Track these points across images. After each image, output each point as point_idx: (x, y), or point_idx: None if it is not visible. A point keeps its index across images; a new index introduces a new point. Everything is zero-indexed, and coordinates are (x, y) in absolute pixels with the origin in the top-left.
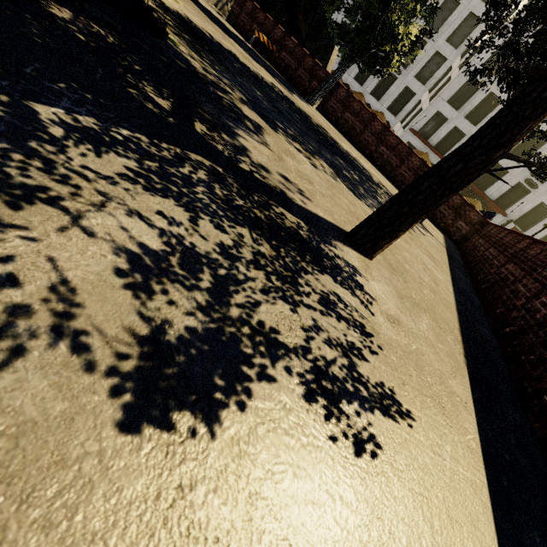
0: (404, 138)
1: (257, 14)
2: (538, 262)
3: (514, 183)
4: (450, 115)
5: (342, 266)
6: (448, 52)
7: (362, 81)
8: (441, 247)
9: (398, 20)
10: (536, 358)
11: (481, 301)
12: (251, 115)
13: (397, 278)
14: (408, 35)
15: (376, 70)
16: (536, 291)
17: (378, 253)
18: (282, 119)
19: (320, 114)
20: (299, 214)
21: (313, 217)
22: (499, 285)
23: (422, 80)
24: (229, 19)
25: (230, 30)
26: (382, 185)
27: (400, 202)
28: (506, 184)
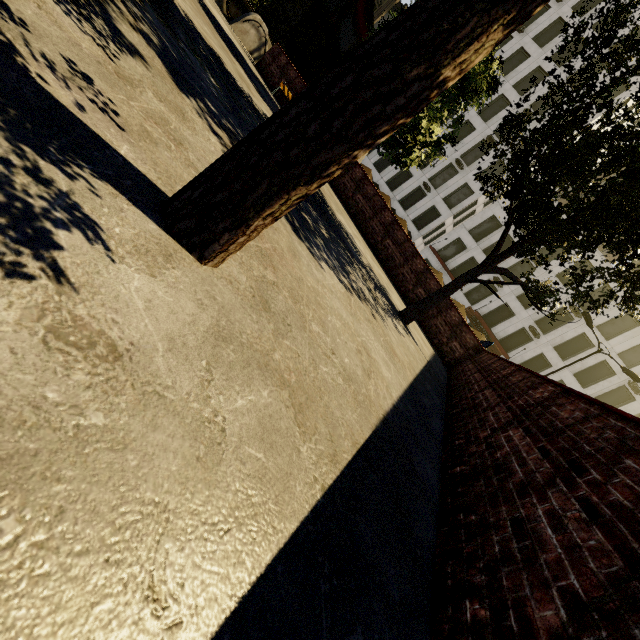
0: (424, 253)
1: (289, 71)
2: (516, 390)
3: (520, 327)
4: (470, 245)
5: (20, 187)
6: (476, 187)
7: (393, 188)
8: (420, 356)
9: (423, 114)
10: (477, 520)
11: (445, 428)
12: (136, 41)
13: (257, 318)
14: (432, 137)
15: (395, 158)
16: (505, 421)
17: (213, 250)
18: (230, 115)
19: (331, 187)
20: (6, 80)
21: (72, 124)
22: (470, 411)
23: (449, 205)
24: (259, 65)
25: (249, 66)
26: (370, 270)
27: (250, 143)
28: (512, 326)
